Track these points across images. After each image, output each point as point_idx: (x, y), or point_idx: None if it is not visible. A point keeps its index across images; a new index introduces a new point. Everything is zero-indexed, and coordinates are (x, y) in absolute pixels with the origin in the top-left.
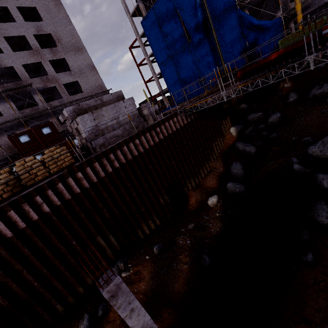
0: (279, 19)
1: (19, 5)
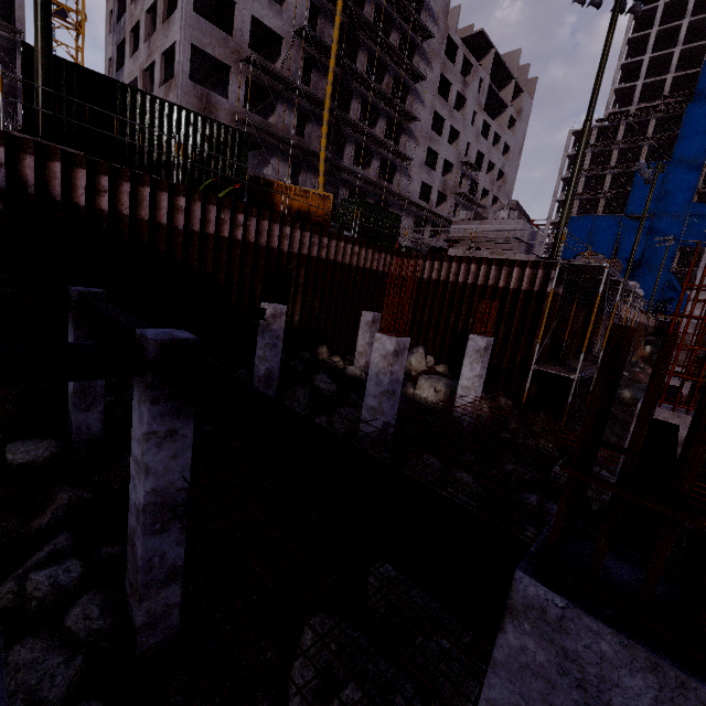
0: None
1: (506, 141)
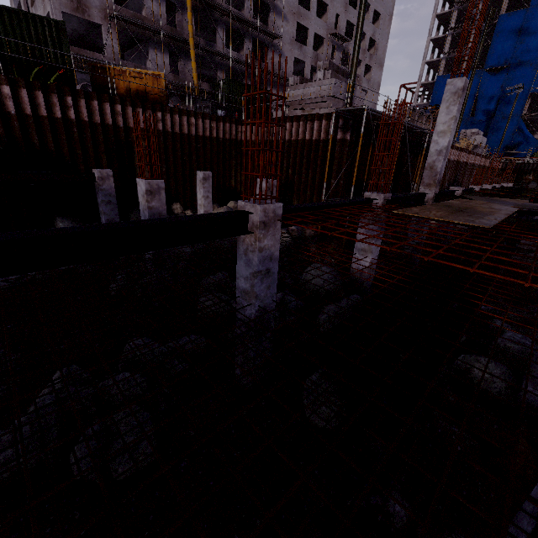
0: None
1: (375, 8)
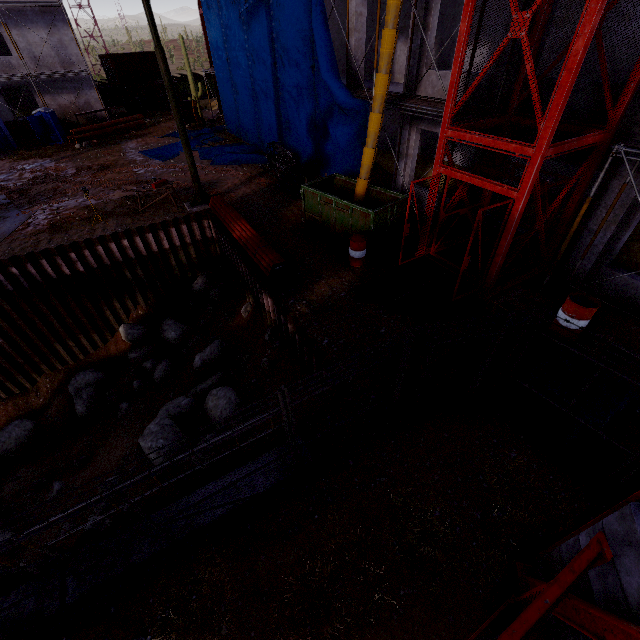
0: (364, 106)
1: None
